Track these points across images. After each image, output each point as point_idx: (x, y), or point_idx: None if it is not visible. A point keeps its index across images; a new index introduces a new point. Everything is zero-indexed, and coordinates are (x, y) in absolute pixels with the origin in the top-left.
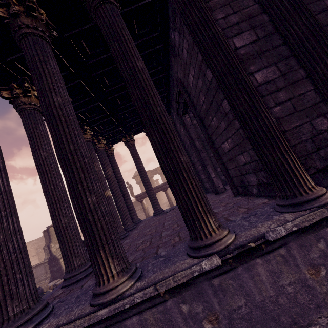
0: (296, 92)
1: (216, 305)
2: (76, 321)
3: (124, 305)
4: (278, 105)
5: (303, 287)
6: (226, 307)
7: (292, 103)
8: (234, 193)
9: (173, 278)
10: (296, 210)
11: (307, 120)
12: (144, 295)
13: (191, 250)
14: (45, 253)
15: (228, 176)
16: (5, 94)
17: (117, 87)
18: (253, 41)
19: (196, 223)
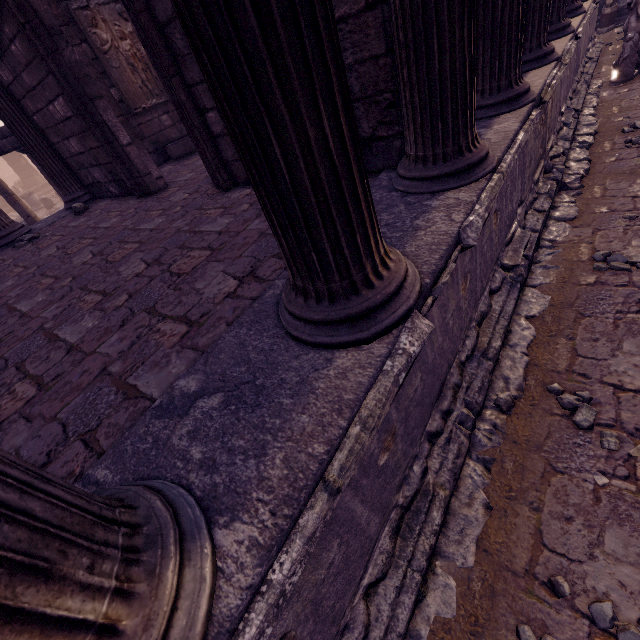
0: None
1: (393, 414)
2: None
3: None
4: None
5: (457, 313)
6: (404, 406)
7: None
8: (225, 182)
9: (363, 426)
10: (463, 184)
11: None
12: (309, 544)
13: (340, 328)
14: None
15: (206, 131)
16: None
17: None
18: None
19: (357, 242)
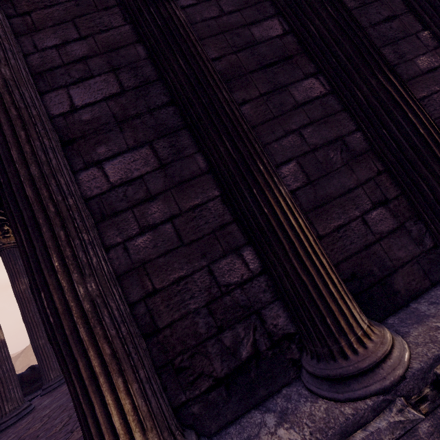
0: (187, 202)
1: None
2: None
3: None
4: (146, 231)
5: None
6: None
7: (176, 226)
8: None
9: None
10: None
11: (203, 263)
12: None
13: None
14: None
15: None
16: None
17: None
18: (111, 96)
19: None
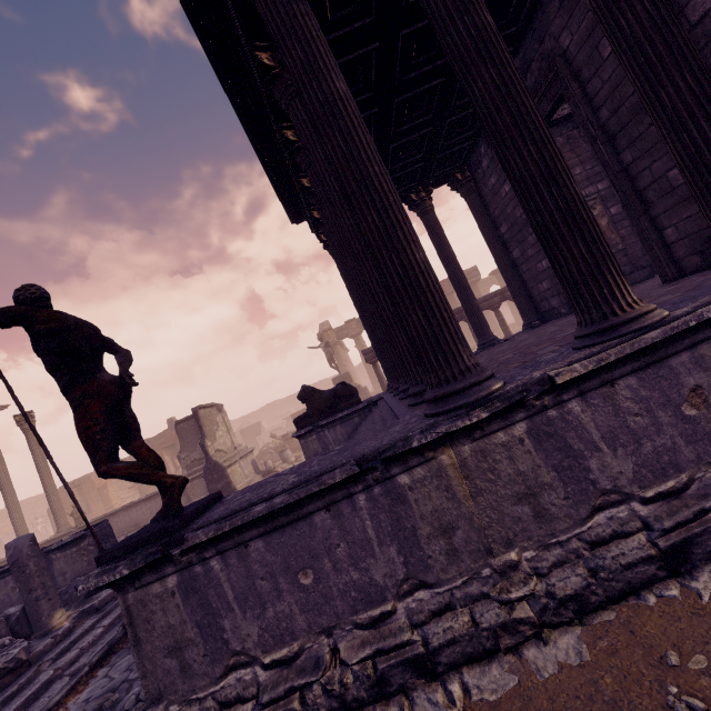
0: None
1: None
2: (604, 352)
3: (686, 323)
4: None
5: None
6: None
7: None
8: (673, 275)
9: None
10: None
11: None
12: None
13: None
14: (182, 466)
15: (661, 242)
16: (265, 59)
17: (423, 73)
18: None
19: None
